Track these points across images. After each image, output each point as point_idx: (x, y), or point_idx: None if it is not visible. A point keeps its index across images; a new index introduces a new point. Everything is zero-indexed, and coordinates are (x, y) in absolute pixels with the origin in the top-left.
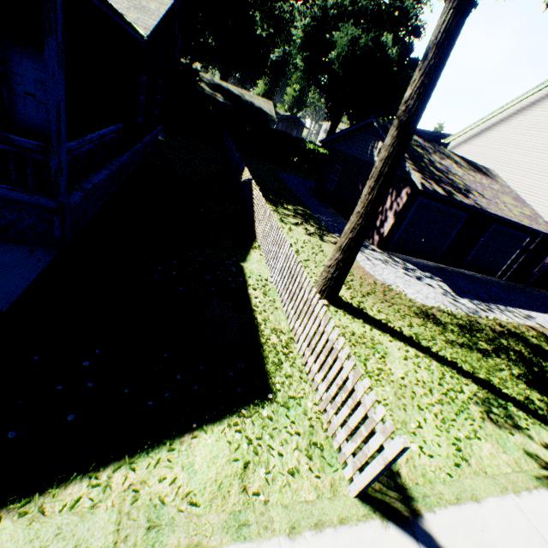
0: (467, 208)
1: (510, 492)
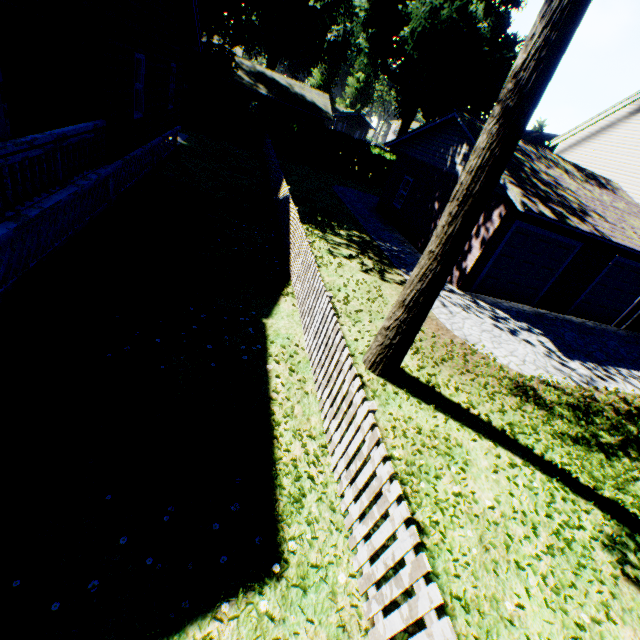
0: (582, 235)
1: None
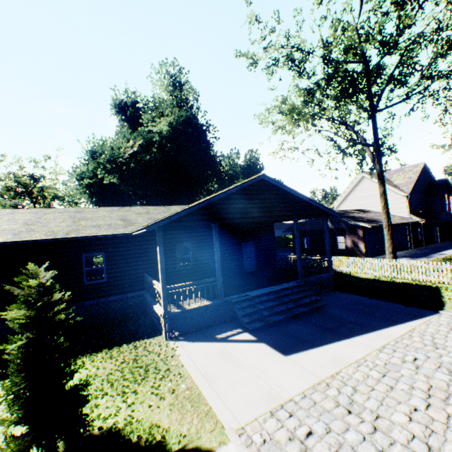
0: (381, 226)
1: None
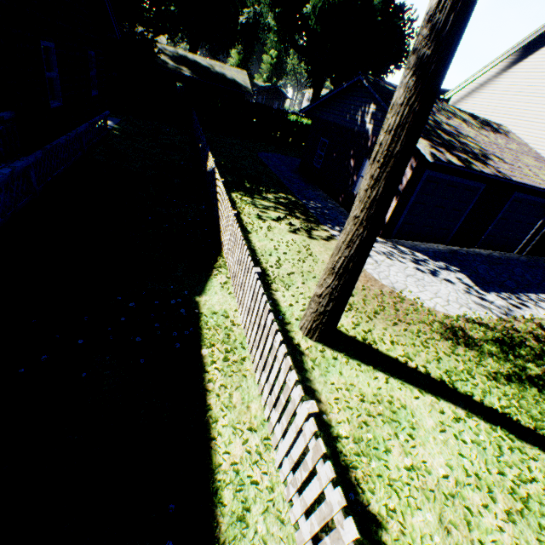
0: (485, 177)
1: None
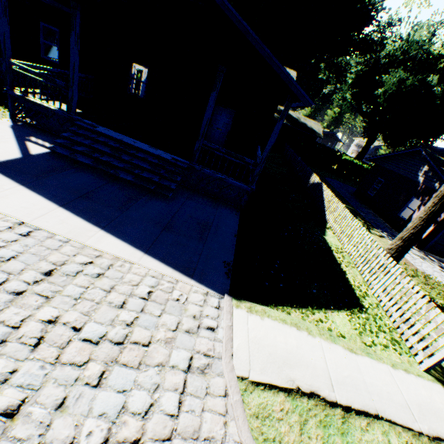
0: None
1: None
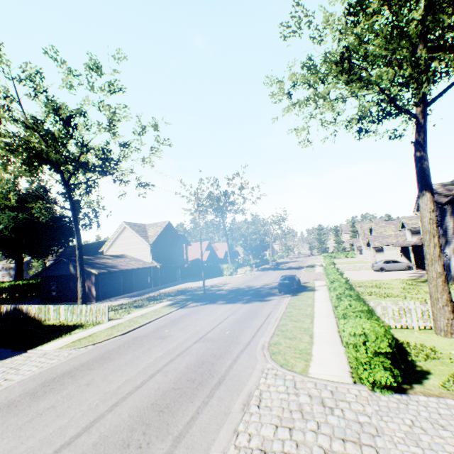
0: (120, 271)
1: (139, 311)
